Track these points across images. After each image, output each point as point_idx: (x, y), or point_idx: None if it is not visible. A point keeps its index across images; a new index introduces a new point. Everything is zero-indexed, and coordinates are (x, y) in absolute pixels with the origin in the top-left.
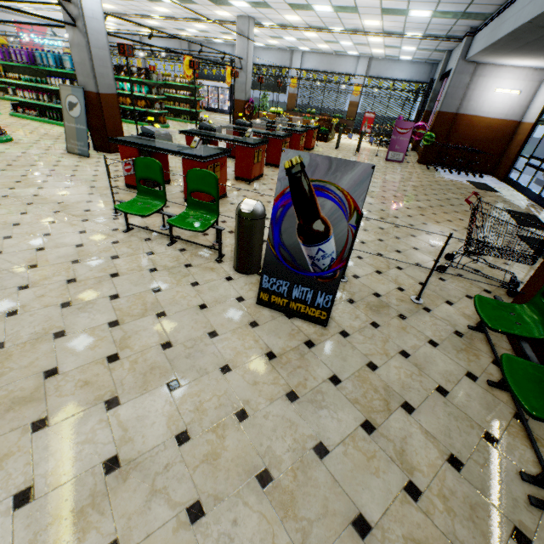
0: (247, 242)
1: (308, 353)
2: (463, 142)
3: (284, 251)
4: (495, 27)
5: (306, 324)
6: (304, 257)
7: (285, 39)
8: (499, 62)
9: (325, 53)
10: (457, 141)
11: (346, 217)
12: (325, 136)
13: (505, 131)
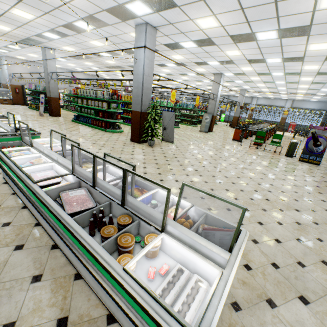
0: (293, 149)
1: (317, 167)
2: None
3: (308, 148)
4: None
5: (313, 165)
6: (314, 149)
7: (253, 94)
8: None
9: (269, 98)
10: None
11: (325, 141)
12: (274, 131)
13: None
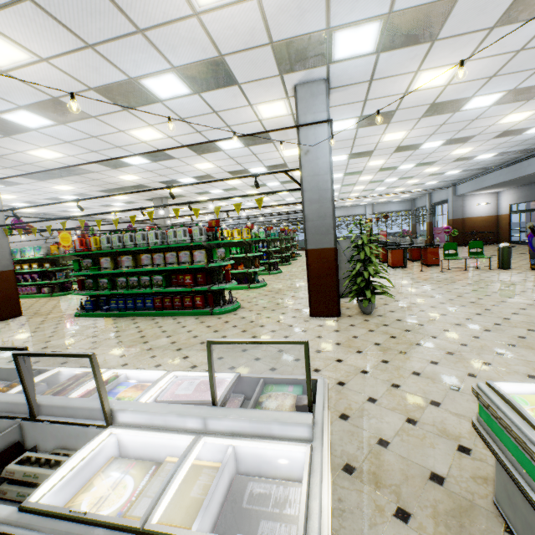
0: (509, 256)
1: None
2: (472, 230)
3: (534, 250)
4: (477, 183)
5: None
6: None
7: None
8: (474, 193)
9: (343, 206)
10: (469, 231)
11: None
12: None
13: (492, 221)
